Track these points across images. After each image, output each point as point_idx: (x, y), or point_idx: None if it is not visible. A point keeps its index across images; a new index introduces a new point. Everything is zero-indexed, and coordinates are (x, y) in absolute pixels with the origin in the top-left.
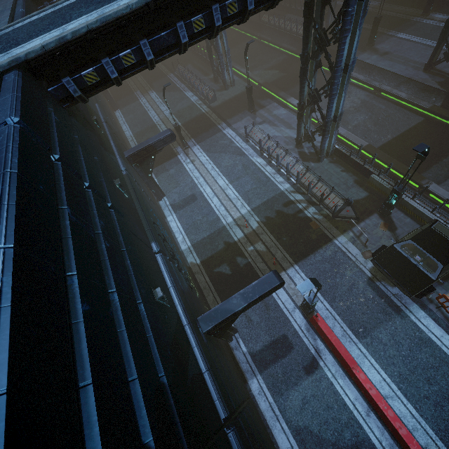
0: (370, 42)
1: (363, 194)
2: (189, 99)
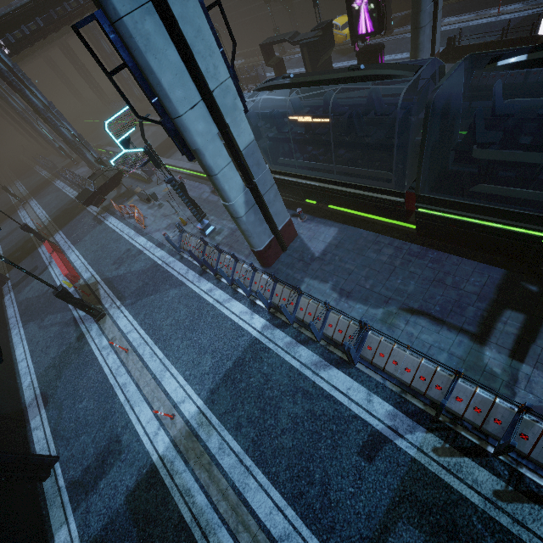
0: None
1: None
2: (41, 175)
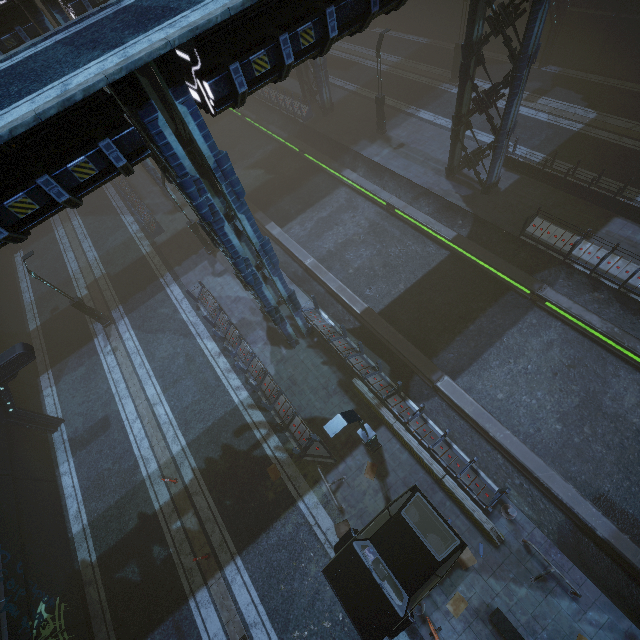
0: (380, 128)
1: (347, 408)
2: (127, 229)
